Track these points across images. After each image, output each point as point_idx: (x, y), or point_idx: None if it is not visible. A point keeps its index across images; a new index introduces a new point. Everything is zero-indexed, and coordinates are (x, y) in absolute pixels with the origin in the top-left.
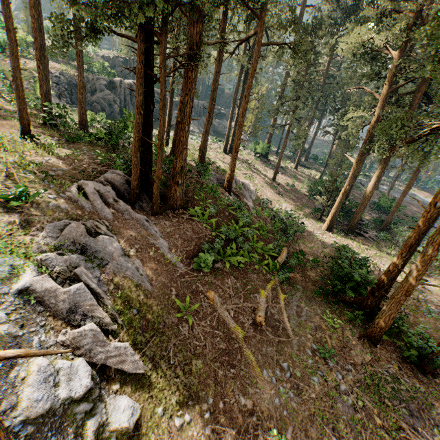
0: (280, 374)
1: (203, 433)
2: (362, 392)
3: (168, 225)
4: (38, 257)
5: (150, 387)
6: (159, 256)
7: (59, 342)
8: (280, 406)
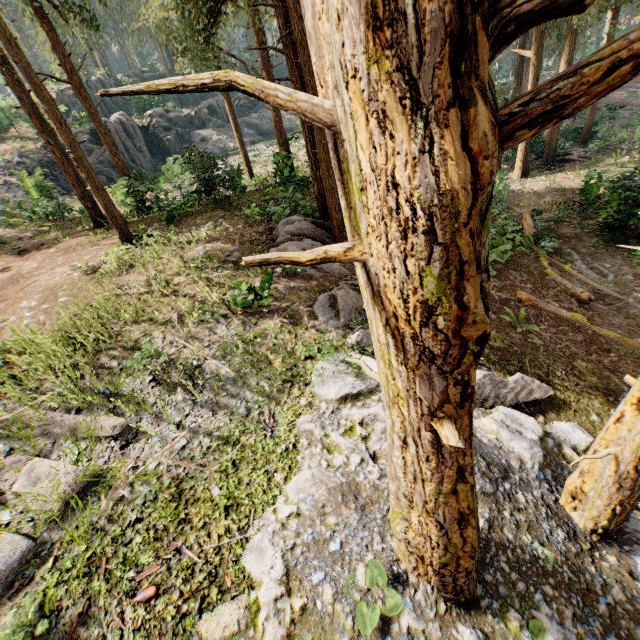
0: None
1: None
2: None
3: None
4: (350, 342)
5: (566, 404)
6: None
7: None
8: None
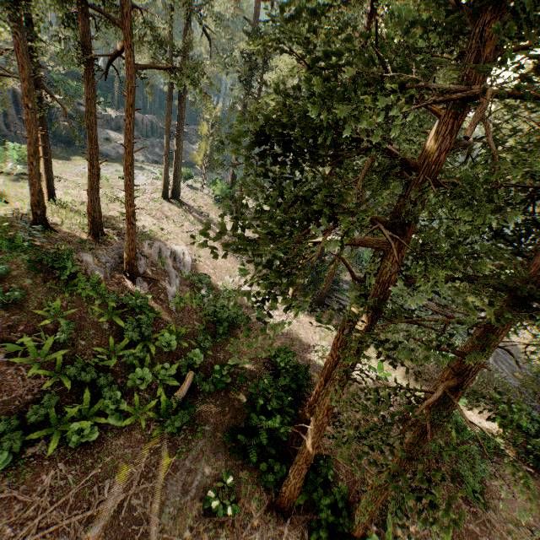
0: None
1: None
2: None
3: None
4: None
5: None
6: None
7: None
8: None
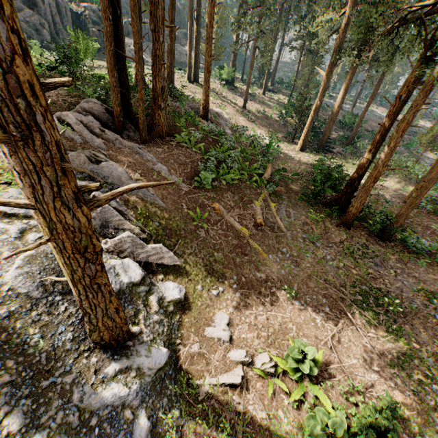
0: (282, 256)
1: (235, 296)
2: (342, 258)
3: (161, 152)
4: None
5: (187, 274)
6: (162, 179)
7: (103, 249)
8: (286, 274)
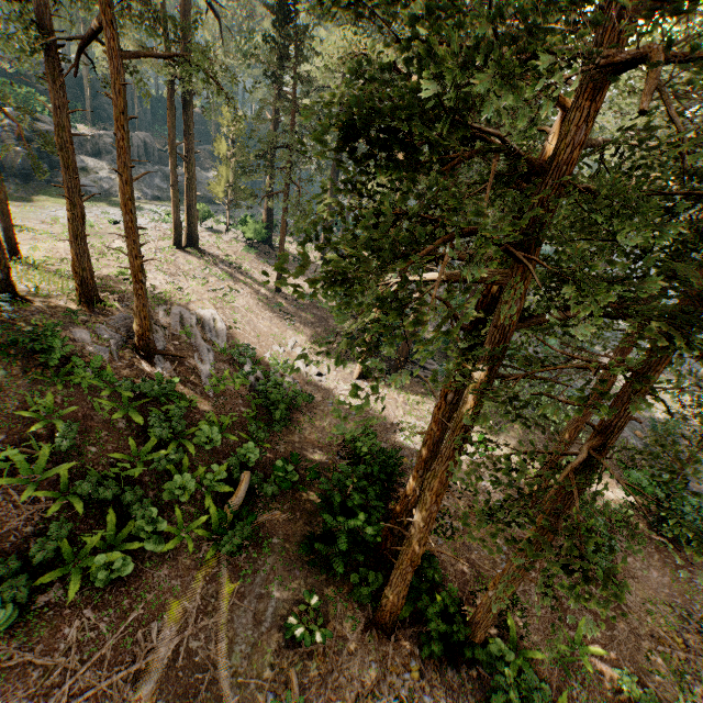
0: None
1: None
2: None
3: None
4: None
5: None
6: None
7: None
8: None
